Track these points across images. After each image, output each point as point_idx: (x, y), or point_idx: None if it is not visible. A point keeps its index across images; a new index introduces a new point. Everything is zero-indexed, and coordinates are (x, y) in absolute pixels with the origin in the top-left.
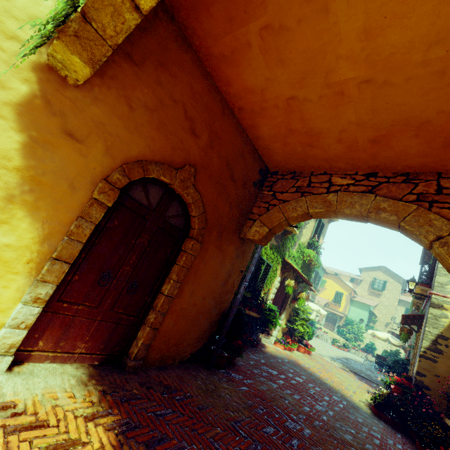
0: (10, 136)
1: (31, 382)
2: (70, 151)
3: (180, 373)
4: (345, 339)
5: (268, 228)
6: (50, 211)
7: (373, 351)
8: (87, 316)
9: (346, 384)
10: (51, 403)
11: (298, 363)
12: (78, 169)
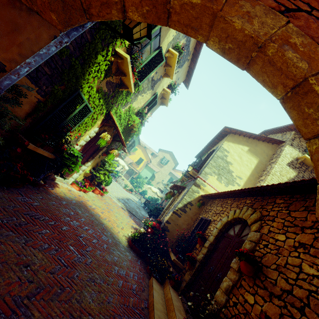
0: None
1: None
2: None
3: None
4: (133, 186)
5: None
6: None
7: (144, 195)
8: None
9: (119, 222)
10: None
11: (86, 204)
12: None
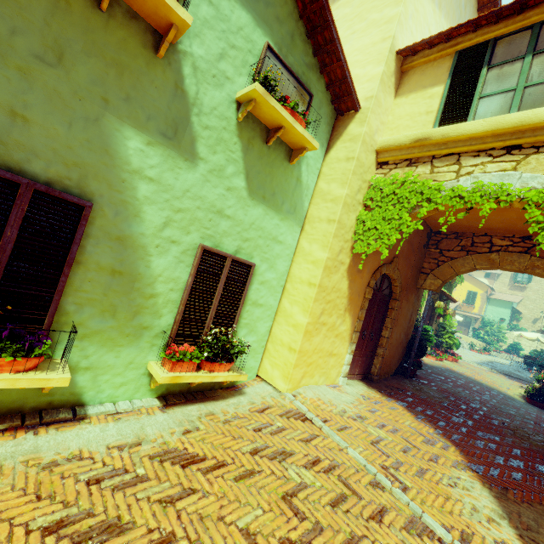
0: (345, 283)
1: (356, 388)
2: (358, 279)
3: (396, 381)
4: (484, 343)
5: (442, 281)
6: (353, 310)
7: (518, 352)
8: (358, 356)
9: (499, 383)
10: (371, 395)
11: (453, 370)
12: (360, 286)
